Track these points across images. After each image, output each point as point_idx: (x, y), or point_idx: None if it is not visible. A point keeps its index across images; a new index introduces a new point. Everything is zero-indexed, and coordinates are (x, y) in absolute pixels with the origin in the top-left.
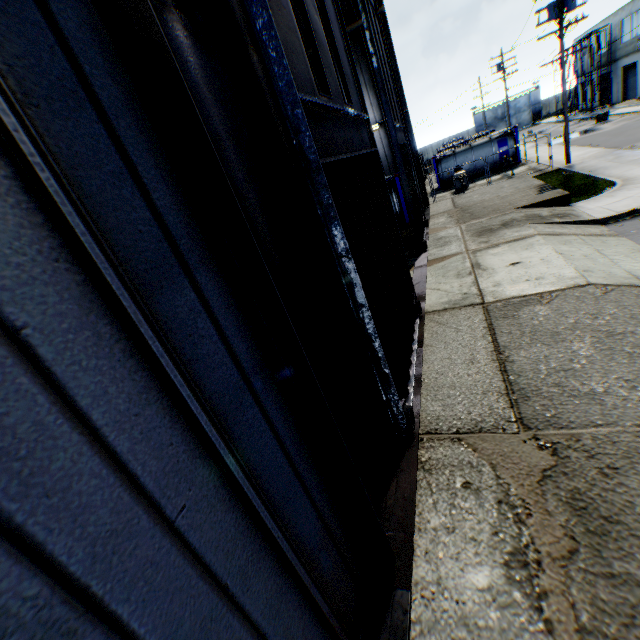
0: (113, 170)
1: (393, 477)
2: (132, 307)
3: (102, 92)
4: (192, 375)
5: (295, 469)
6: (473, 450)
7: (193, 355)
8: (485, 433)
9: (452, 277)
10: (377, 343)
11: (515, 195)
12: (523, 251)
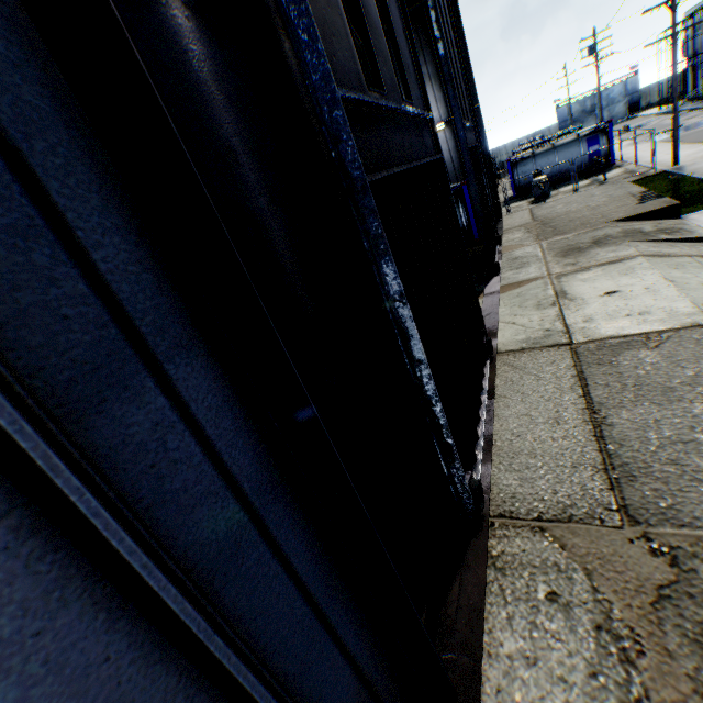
0: (14, 223)
1: (455, 574)
2: (40, 447)
3: None
4: (153, 529)
5: (321, 615)
6: (560, 546)
7: (157, 496)
8: (576, 523)
9: (531, 308)
10: (438, 408)
11: (609, 205)
12: (621, 277)
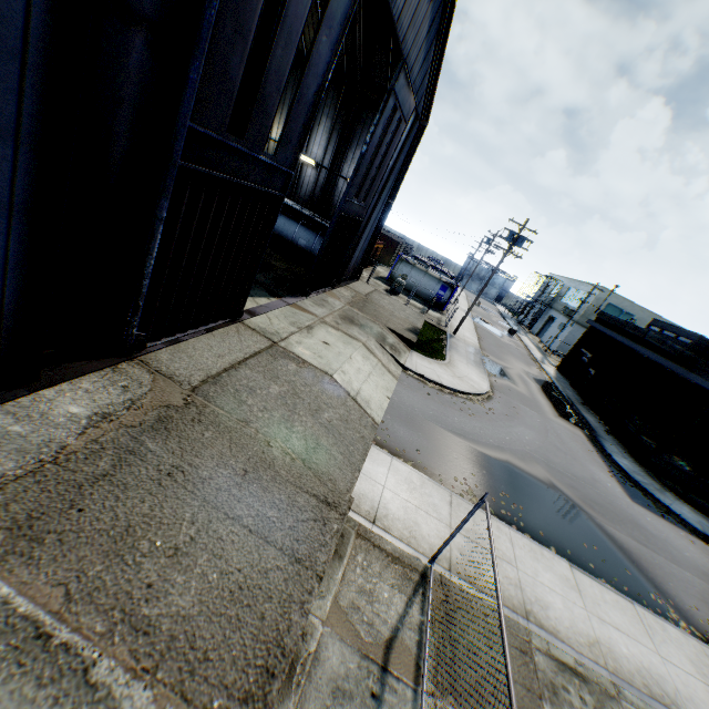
0: (11, 87)
1: (90, 360)
2: None
3: (32, 60)
4: None
5: (7, 267)
6: (153, 380)
7: None
8: (171, 380)
9: (288, 321)
10: (146, 282)
11: (399, 320)
12: (341, 343)
